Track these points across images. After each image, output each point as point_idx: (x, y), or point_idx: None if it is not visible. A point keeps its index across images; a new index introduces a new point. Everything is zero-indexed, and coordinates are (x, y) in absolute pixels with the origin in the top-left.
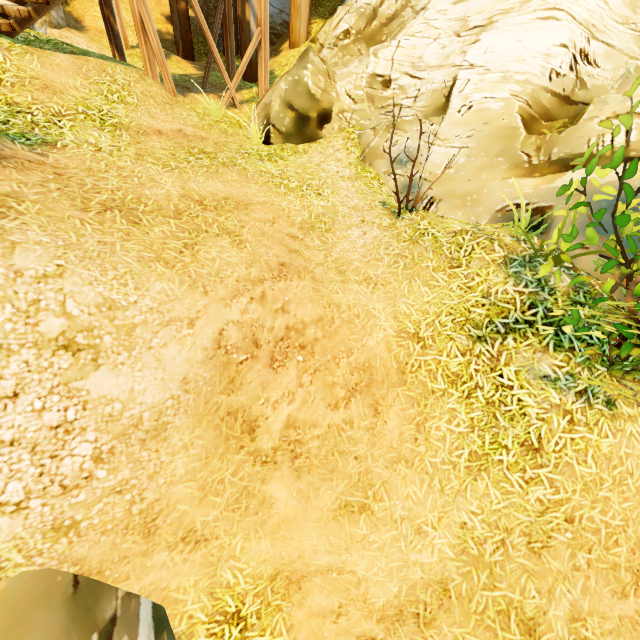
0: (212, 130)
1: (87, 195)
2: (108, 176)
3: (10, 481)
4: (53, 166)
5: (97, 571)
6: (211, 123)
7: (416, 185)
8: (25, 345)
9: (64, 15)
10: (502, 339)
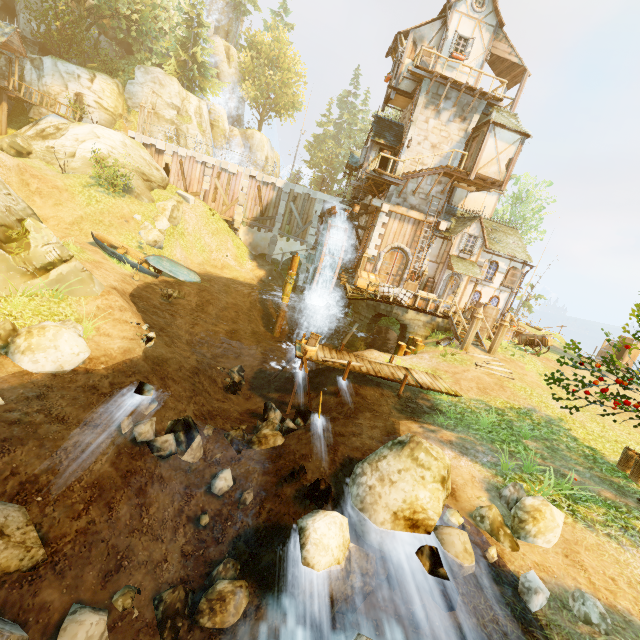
0: None
1: None
2: None
3: None
4: None
5: None
6: None
7: (69, 170)
8: None
9: None
10: (91, 187)
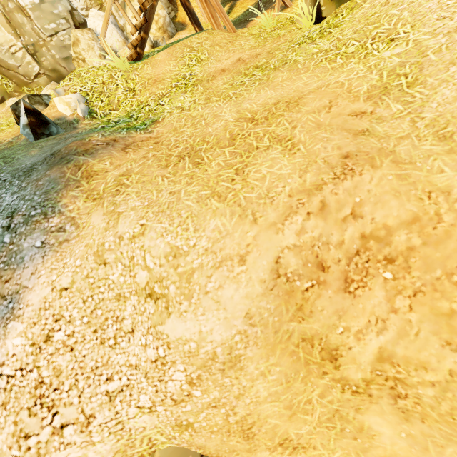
0: (266, 42)
1: (170, 152)
2: (185, 129)
3: (140, 394)
4: (155, 138)
5: (216, 455)
6: (265, 37)
7: None
8: (132, 293)
9: (176, 26)
10: None
